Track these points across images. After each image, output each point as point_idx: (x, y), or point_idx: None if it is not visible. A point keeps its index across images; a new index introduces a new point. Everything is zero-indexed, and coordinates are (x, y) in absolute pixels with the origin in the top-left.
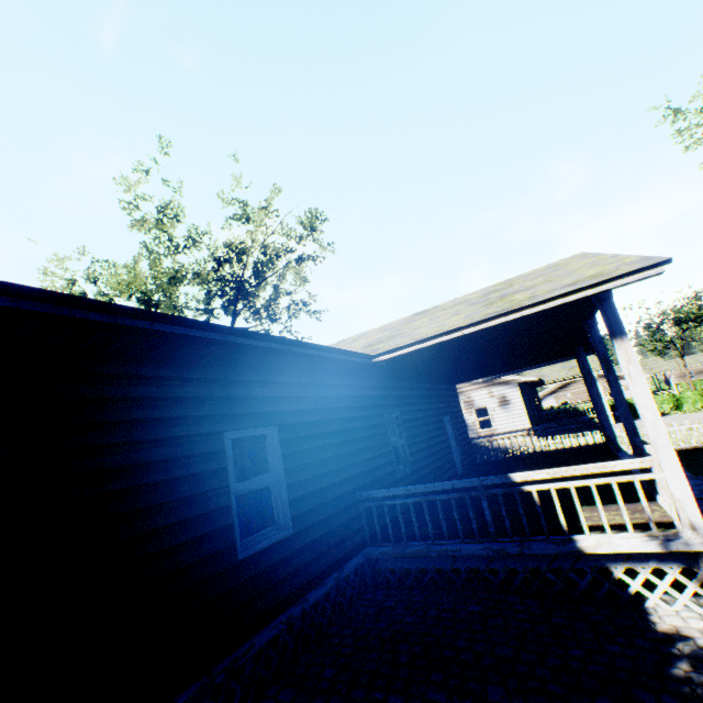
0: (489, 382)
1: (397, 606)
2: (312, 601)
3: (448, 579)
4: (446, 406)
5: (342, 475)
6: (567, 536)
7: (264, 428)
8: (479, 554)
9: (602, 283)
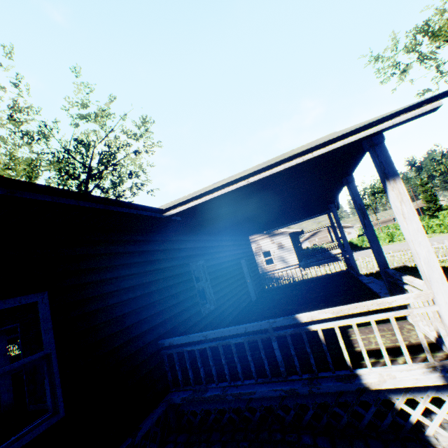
0: (271, 234)
1: None
2: None
3: (245, 415)
4: (242, 252)
5: (142, 327)
6: (351, 371)
7: (21, 298)
8: (272, 395)
9: (382, 121)
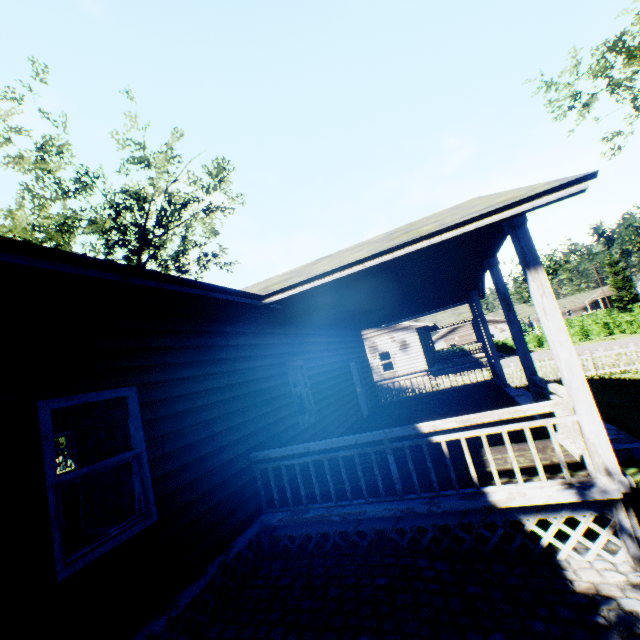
0: (391, 328)
1: (294, 585)
2: (184, 604)
3: (353, 541)
4: (352, 352)
5: (232, 435)
6: (478, 489)
7: (113, 391)
8: (385, 515)
9: (521, 203)
